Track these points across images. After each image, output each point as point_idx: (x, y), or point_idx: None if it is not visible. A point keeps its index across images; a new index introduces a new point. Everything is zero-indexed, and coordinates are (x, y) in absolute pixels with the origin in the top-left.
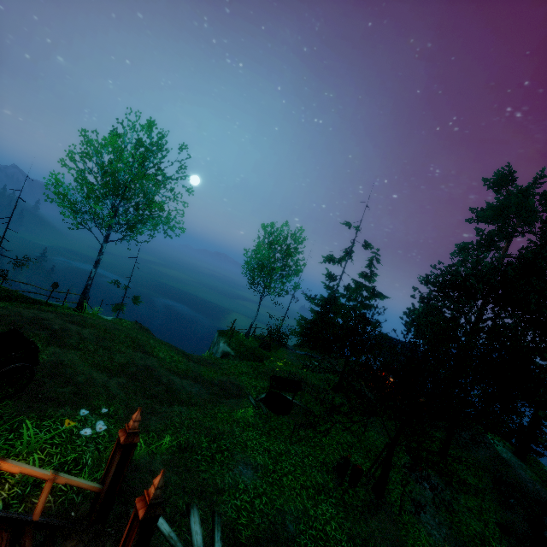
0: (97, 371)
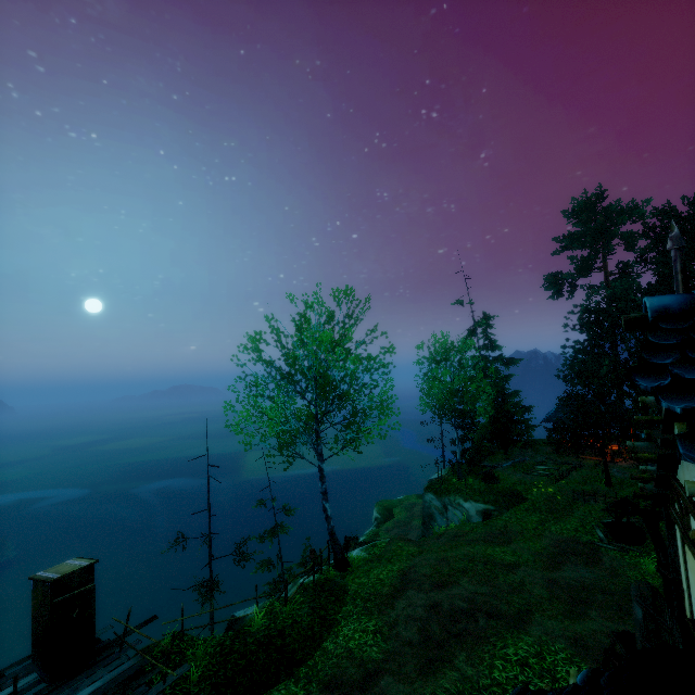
0: (580, 621)
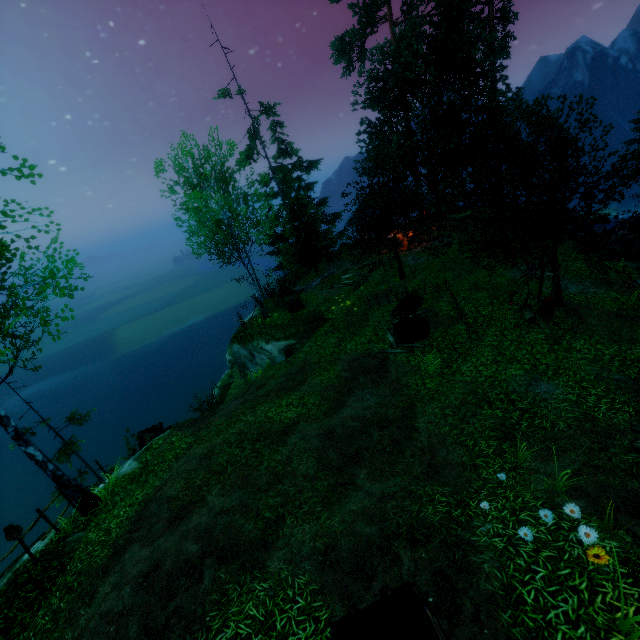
0: (342, 502)
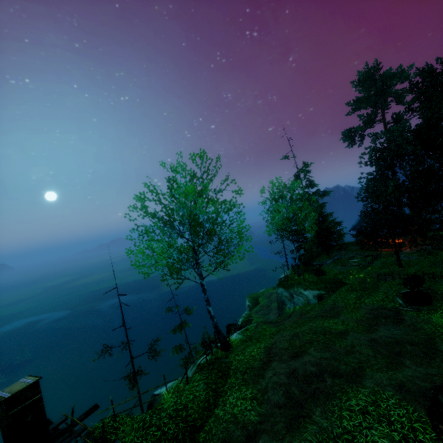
0: (399, 370)
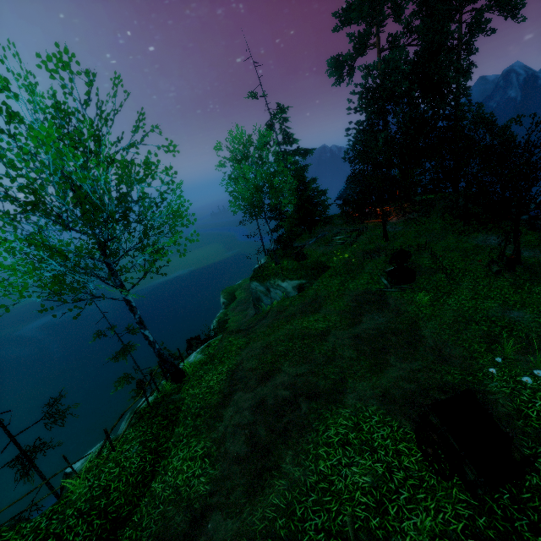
0: (384, 372)
